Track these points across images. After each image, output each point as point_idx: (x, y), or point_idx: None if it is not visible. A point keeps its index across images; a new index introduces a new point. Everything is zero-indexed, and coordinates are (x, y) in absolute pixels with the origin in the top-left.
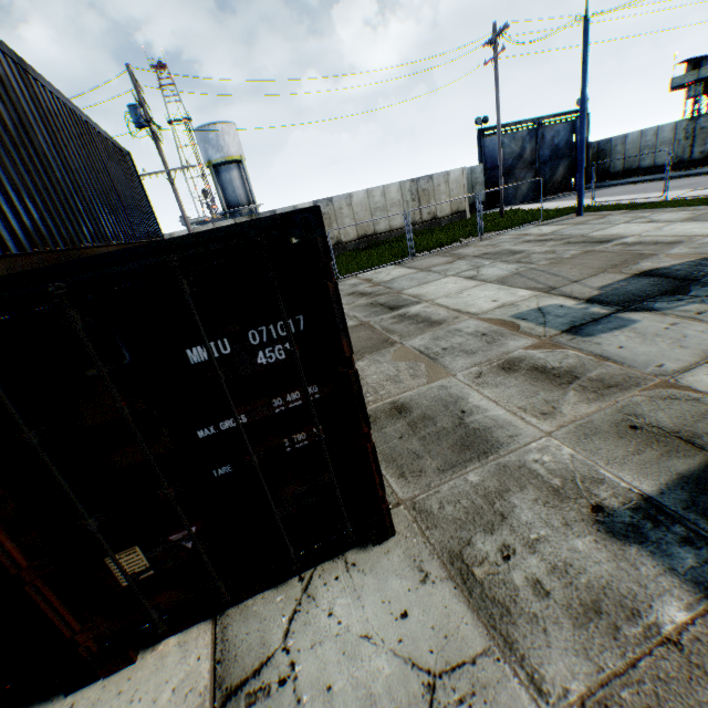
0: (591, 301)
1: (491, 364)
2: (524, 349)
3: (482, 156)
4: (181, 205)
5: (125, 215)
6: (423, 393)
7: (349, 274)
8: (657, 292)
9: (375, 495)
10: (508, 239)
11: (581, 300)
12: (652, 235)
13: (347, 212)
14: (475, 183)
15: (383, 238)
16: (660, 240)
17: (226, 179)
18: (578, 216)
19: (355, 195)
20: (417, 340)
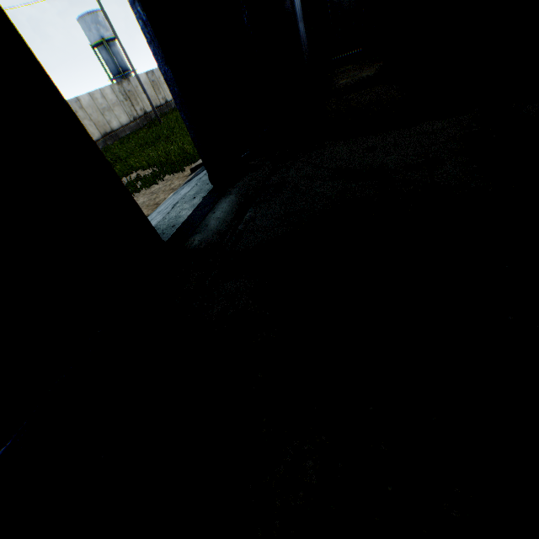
0: None
1: None
2: None
3: None
4: None
5: None
6: None
7: None
8: None
9: None
10: None
11: None
12: None
13: None
14: None
15: None
16: None
17: (115, 52)
18: None
19: None
20: None
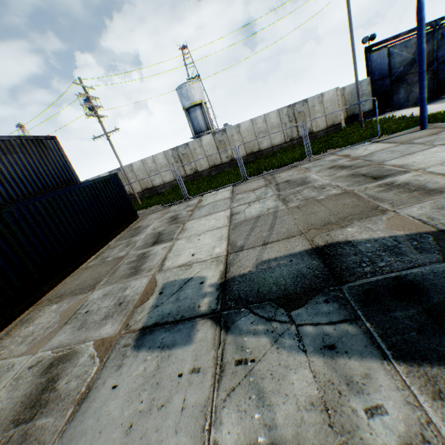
0: (224, 284)
1: (59, 352)
2: (96, 341)
3: (368, 70)
4: (115, 152)
5: (1, 188)
6: (1, 367)
7: (196, 195)
8: (279, 293)
9: None
10: (326, 161)
11: (223, 279)
12: (436, 171)
13: (237, 138)
14: (361, 95)
15: (266, 153)
16: (428, 184)
17: (193, 117)
18: (420, 129)
19: (242, 124)
20: (101, 291)
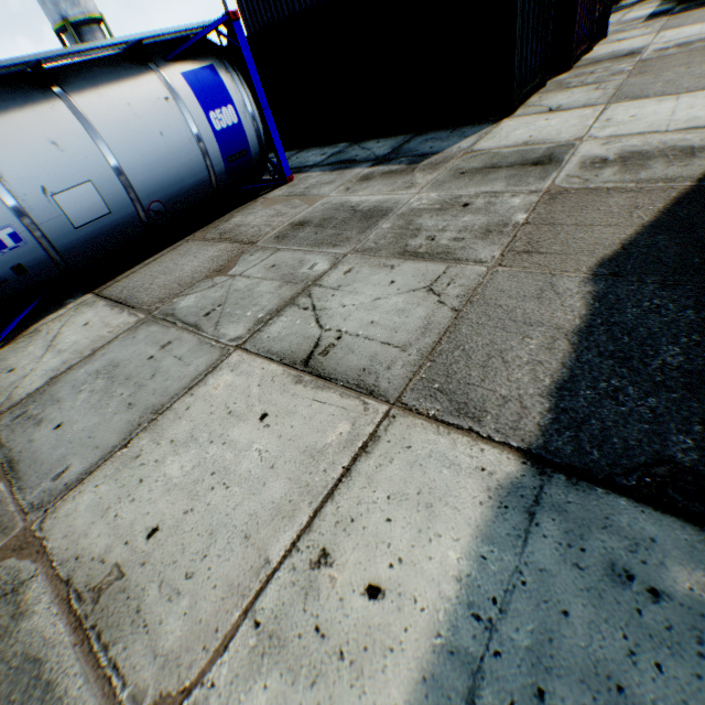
0: None
1: None
2: None
3: None
4: None
5: None
6: None
7: None
8: None
9: (607, 20)
10: None
11: None
12: None
13: None
14: None
15: None
16: None
17: None
18: None
19: None
20: None
